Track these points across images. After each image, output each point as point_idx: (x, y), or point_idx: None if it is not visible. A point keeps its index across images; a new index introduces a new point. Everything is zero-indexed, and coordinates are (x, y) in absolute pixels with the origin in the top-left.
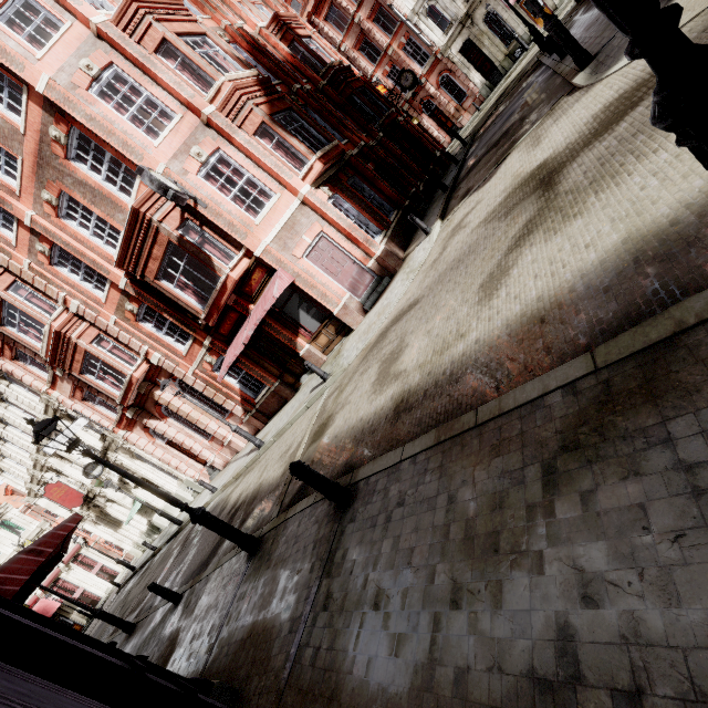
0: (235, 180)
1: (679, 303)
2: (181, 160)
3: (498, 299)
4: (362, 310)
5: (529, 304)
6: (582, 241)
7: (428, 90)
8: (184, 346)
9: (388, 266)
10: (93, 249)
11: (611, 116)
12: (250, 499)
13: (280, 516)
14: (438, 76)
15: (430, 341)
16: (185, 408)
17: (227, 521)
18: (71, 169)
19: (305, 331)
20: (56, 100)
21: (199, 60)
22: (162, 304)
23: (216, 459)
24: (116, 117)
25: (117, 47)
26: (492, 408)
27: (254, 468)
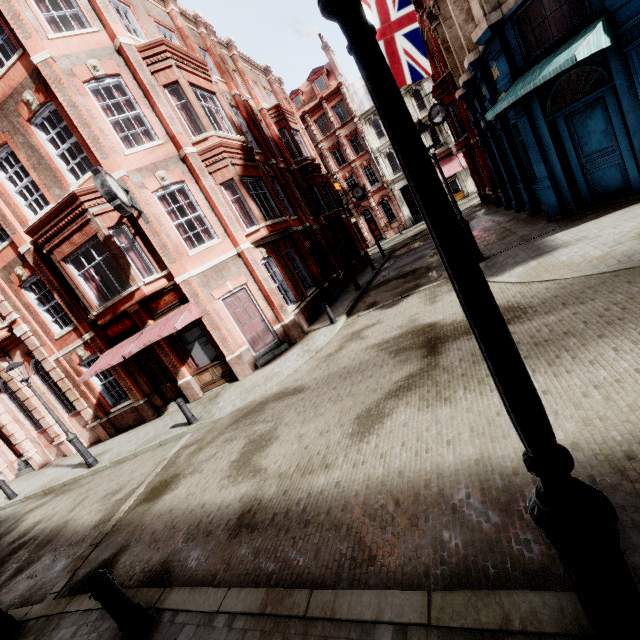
0: (186, 211)
1: (510, 591)
2: (144, 175)
3: (367, 445)
4: (254, 364)
5: (390, 474)
6: (446, 434)
7: (371, 203)
8: (60, 329)
9: (291, 334)
10: (10, 205)
11: None
12: (44, 539)
13: (61, 600)
14: (381, 197)
15: (299, 450)
16: (27, 390)
17: (2, 556)
18: (28, 132)
19: (194, 362)
20: (47, 75)
21: (200, 110)
22: (57, 283)
23: (35, 455)
24: (100, 115)
25: (132, 67)
26: (326, 603)
27: (72, 491)
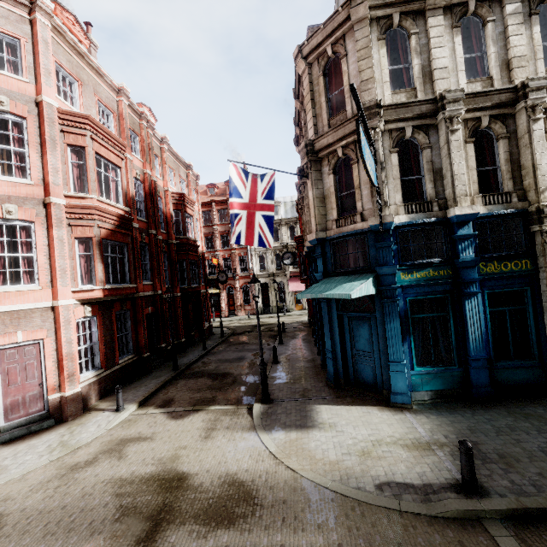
0: (19, 247)
1: None
2: None
3: None
4: None
5: None
6: None
7: (236, 283)
8: None
9: (66, 410)
10: None
11: (223, 503)
12: None
13: None
14: (245, 283)
15: None
16: None
17: None
18: None
19: None
20: None
21: (93, 175)
22: None
23: None
24: None
25: (42, 119)
26: None
27: None
